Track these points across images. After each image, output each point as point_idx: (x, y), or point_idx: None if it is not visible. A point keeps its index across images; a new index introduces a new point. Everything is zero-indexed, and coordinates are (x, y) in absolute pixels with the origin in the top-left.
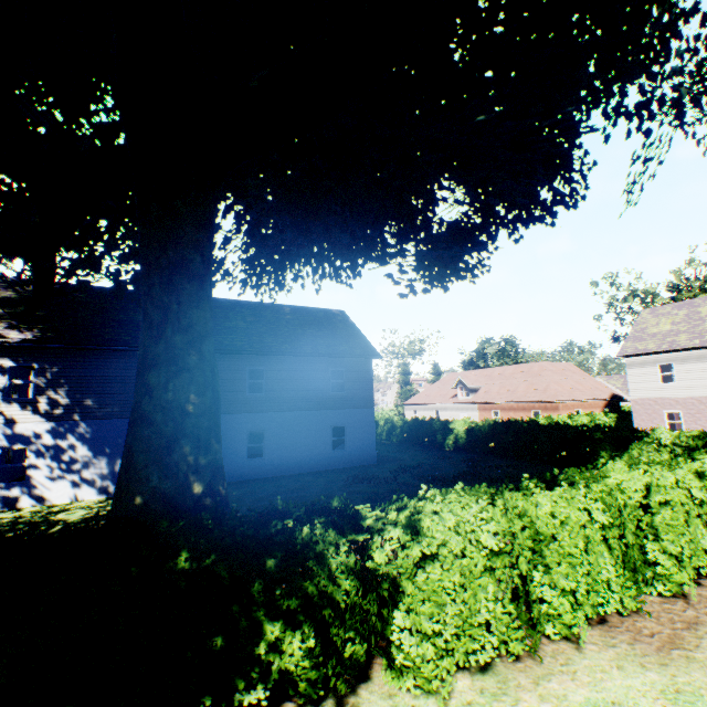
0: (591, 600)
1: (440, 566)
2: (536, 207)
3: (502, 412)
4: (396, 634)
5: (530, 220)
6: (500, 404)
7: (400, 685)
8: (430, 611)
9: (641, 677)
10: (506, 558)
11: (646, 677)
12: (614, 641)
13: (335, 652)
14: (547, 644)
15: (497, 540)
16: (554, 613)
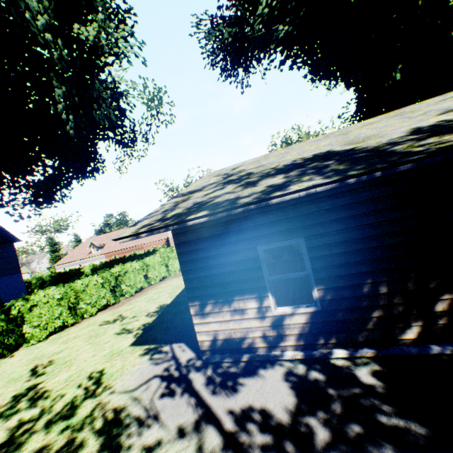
0: (99, 303)
1: (41, 308)
2: (87, 172)
3: (119, 256)
4: (25, 330)
5: (86, 177)
6: (117, 252)
7: (31, 345)
8: (37, 320)
9: (107, 314)
10: (67, 300)
11: (108, 313)
12: (106, 311)
13: (3, 353)
14: (86, 319)
15: (61, 295)
16: (86, 310)
